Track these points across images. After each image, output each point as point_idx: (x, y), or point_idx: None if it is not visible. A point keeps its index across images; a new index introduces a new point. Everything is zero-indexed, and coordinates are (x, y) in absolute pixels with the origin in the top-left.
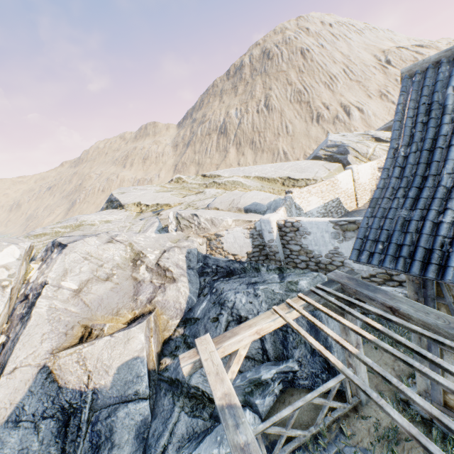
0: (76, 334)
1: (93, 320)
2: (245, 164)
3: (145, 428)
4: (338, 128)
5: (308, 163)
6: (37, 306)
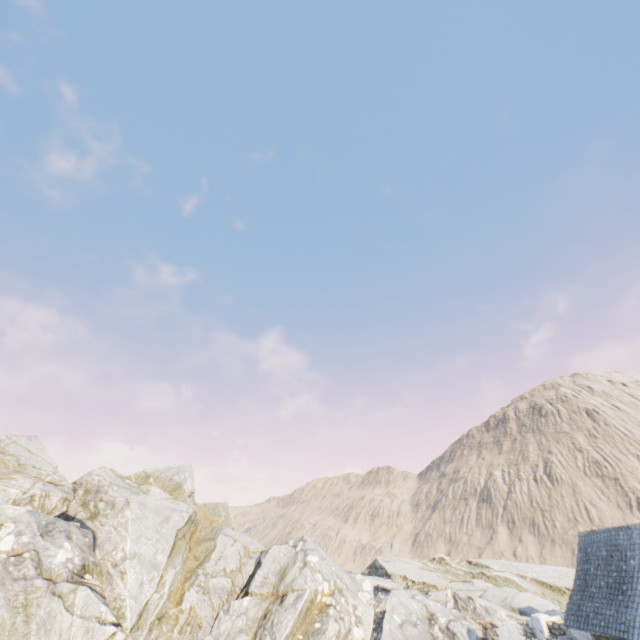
0: None
1: None
2: (524, 556)
3: None
4: None
5: None
6: (384, 623)
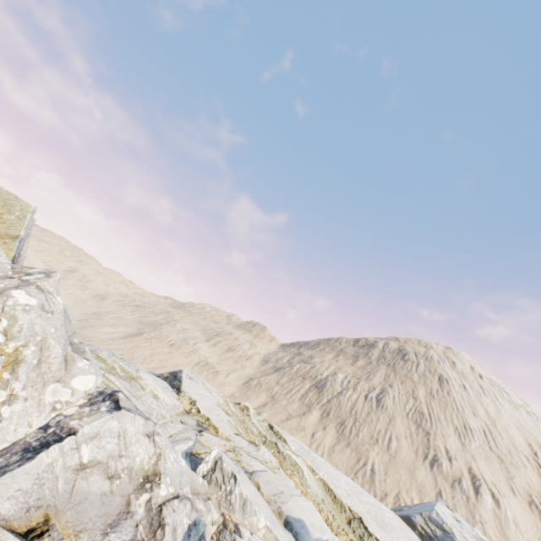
0: (33, 519)
1: (58, 516)
2: (319, 440)
3: None
4: (456, 497)
5: (395, 520)
6: (48, 451)
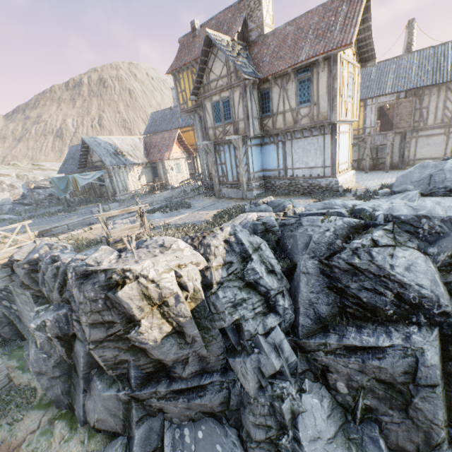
0: None
1: None
2: None
3: (12, 209)
4: None
5: None
6: None
